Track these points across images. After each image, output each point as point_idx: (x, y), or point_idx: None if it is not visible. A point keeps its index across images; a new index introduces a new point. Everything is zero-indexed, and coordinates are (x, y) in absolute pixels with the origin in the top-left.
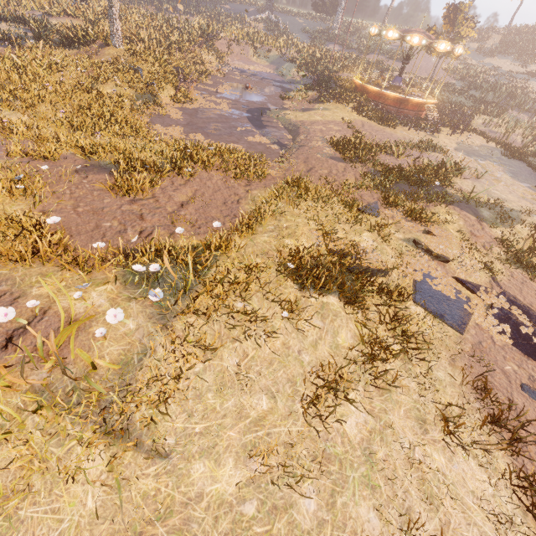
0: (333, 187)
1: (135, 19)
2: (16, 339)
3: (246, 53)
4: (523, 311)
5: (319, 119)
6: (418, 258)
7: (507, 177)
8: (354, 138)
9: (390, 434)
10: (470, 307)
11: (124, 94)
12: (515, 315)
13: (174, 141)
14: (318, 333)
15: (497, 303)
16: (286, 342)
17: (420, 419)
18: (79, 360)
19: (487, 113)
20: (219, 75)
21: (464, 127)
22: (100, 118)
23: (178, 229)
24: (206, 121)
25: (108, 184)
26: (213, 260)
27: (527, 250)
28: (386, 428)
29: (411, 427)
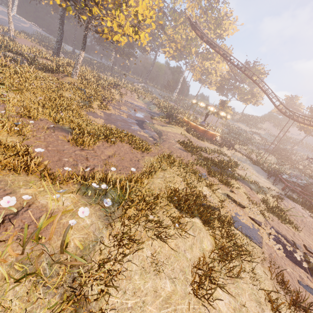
0: (184, 162)
1: (82, 70)
2: (7, 222)
3: (134, 96)
4: (284, 238)
5: (170, 131)
6: (230, 204)
7: (255, 172)
8: (188, 142)
9: (245, 311)
10: (260, 233)
11: (74, 98)
12: (282, 239)
13: (104, 125)
14: (192, 240)
15: (272, 232)
16: (177, 243)
17: (257, 301)
18: (53, 242)
19: (239, 144)
20: (121, 102)
21: (233, 147)
22: (60, 106)
23: (112, 168)
24: (116, 120)
25: (67, 138)
26: (135, 187)
27: (274, 207)
28: (242, 307)
29: (254, 307)
